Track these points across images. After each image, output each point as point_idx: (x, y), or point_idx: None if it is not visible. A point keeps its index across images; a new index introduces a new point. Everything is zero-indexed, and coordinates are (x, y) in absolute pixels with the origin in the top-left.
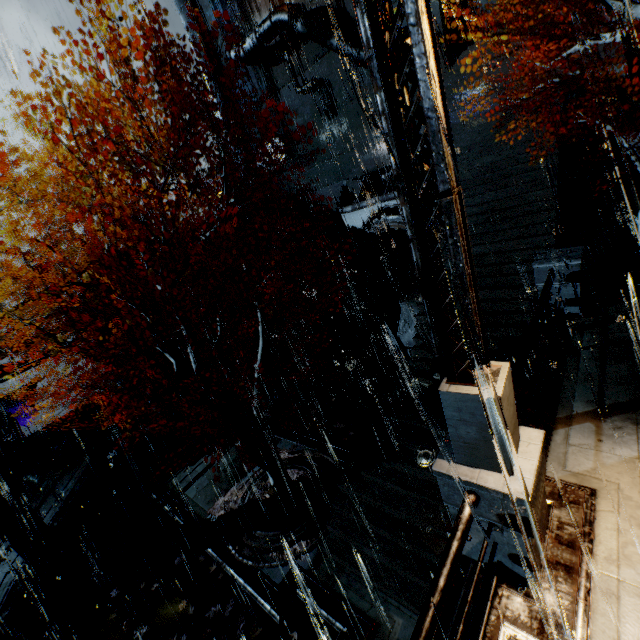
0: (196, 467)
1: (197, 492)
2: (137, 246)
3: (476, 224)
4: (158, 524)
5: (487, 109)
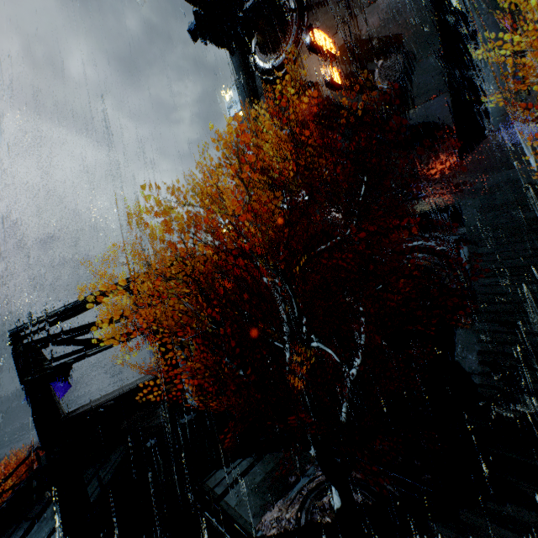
0: (231, 470)
1: (238, 500)
2: (253, 249)
3: (531, 265)
4: (198, 533)
5: (508, 179)
